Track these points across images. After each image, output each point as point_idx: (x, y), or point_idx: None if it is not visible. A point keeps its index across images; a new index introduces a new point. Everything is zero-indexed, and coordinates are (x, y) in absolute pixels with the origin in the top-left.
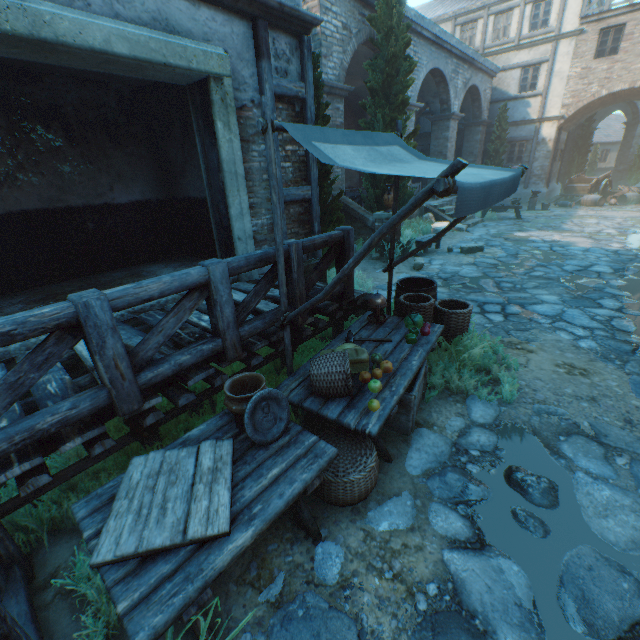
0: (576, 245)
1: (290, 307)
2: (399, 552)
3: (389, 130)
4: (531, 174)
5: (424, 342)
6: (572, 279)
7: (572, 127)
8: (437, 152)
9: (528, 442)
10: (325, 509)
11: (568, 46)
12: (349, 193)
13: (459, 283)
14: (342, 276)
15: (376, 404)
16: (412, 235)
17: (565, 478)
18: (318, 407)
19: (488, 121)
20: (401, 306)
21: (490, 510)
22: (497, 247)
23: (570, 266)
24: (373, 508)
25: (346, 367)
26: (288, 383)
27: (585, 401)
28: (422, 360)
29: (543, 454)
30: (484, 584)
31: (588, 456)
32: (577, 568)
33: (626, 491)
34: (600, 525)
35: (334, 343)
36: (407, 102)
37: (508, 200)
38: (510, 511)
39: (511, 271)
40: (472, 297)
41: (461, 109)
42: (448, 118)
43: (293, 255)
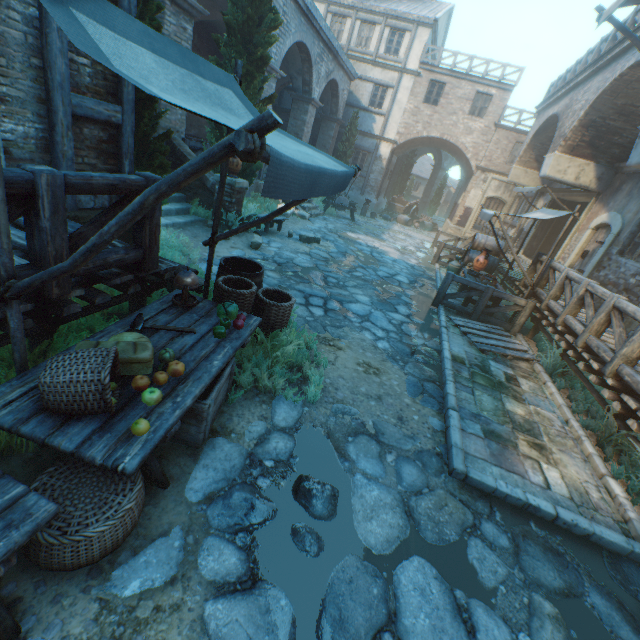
0: (389, 255)
1: (35, 270)
2: (147, 622)
3: (244, 84)
4: (368, 184)
5: (235, 337)
6: (382, 284)
7: (401, 154)
8: (294, 133)
9: (322, 446)
10: (43, 580)
11: (409, 82)
12: (190, 141)
13: (292, 271)
14: (100, 242)
15: (144, 426)
16: (257, 210)
17: (346, 482)
18: (48, 432)
19: (342, 121)
20: (218, 290)
21: (271, 533)
22: (332, 242)
23: (382, 272)
24: (125, 561)
25: (104, 374)
26: (5, 391)
27: (374, 400)
28: (227, 360)
29: (332, 458)
30: (246, 636)
31: (368, 456)
32: (340, 584)
33: (390, 488)
34: (366, 529)
35: (113, 329)
36: (267, 61)
37: (347, 201)
38: (291, 530)
39: (339, 268)
40: (301, 287)
41: (322, 99)
42: (308, 102)
43: (43, 191)
